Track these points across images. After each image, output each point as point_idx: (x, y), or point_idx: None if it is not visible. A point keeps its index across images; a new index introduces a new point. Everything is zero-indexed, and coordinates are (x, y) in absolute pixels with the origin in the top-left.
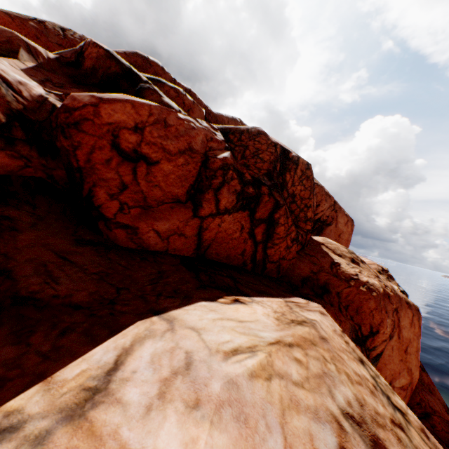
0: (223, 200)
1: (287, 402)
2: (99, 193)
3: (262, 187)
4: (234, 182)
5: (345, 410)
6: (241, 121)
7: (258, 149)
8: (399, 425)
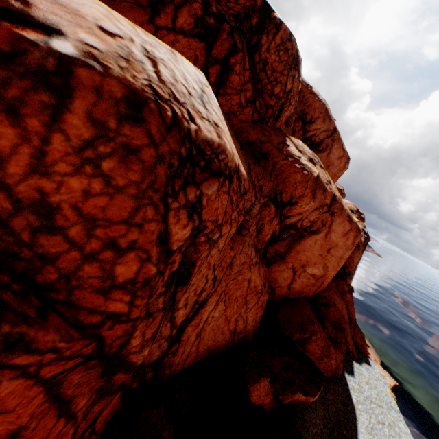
0: (181, 19)
1: (102, 13)
2: None
3: (224, 24)
4: (196, 6)
5: (145, 48)
6: None
7: None
8: (190, 93)
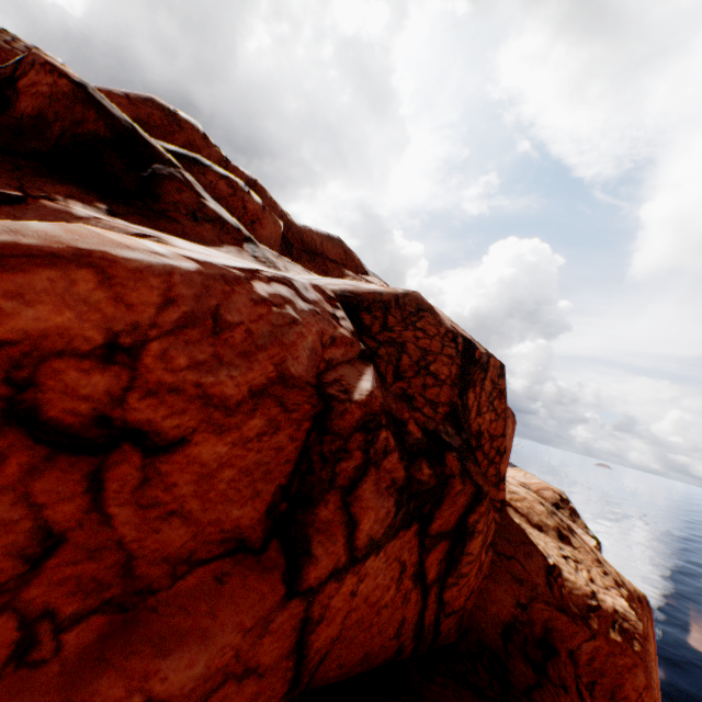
0: (365, 518)
1: None
2: None
3: (446, 456)
4: (391, 460)
5: None
6: (343, 243)
7: (426, 349)
8: None
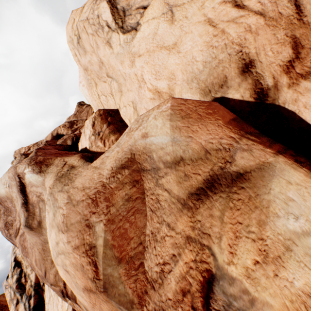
0: None
1: None
2: None
3: None
4: None
5: None
6: None
7: None
8: None
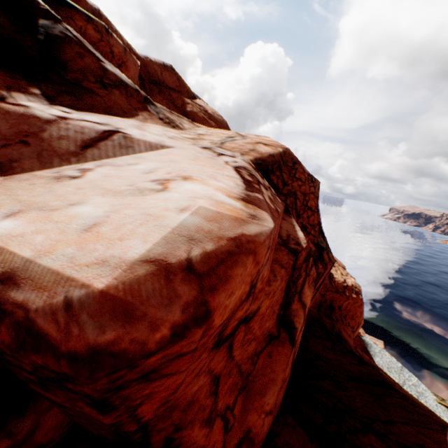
0: (308, 301)
1: None
2: (190, 437)
3: (323, 255)
4: (313, 270)
5: None
6: (175, 71)
7: (304, 193)
8: None
